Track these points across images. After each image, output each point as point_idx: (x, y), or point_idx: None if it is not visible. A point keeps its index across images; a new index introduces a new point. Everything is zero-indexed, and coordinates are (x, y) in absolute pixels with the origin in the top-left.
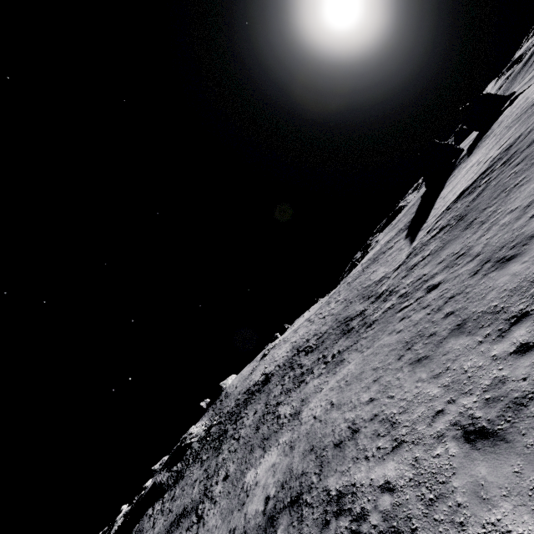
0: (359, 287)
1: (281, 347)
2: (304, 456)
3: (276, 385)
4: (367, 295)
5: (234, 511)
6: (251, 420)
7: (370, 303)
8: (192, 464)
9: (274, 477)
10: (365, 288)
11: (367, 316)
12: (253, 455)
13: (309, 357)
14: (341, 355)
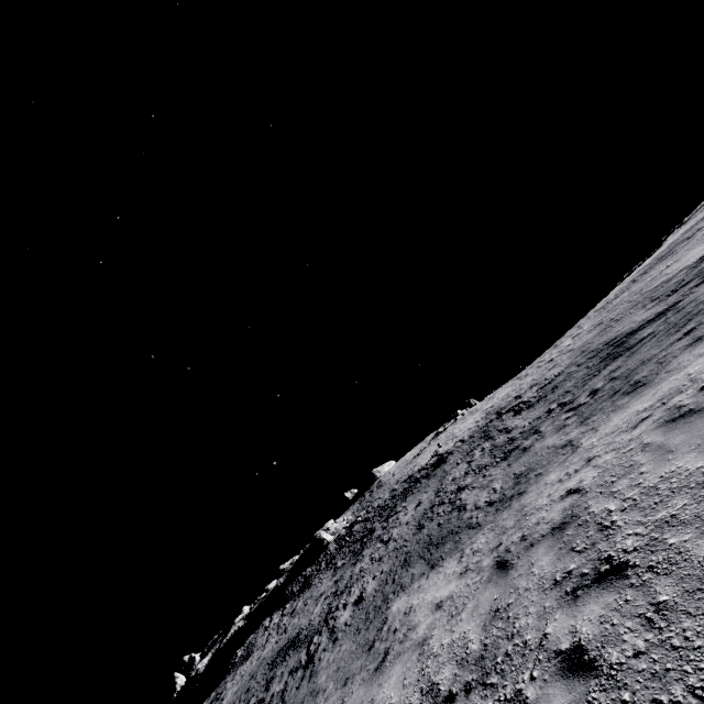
0: (632, 297)
1: (465, 420)
2: (571, 593)
3: (457, 463)
4: (667, 292)
5: (356, 678)
6: (410, 514)
7: (687, 290)
8: (323, 570)
9: (453, 631)
10: (655, 288)
11: (698, 297)
12: (407, 570)
13: (523, 415)
14: (627, 377)
